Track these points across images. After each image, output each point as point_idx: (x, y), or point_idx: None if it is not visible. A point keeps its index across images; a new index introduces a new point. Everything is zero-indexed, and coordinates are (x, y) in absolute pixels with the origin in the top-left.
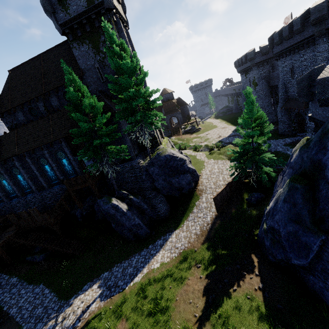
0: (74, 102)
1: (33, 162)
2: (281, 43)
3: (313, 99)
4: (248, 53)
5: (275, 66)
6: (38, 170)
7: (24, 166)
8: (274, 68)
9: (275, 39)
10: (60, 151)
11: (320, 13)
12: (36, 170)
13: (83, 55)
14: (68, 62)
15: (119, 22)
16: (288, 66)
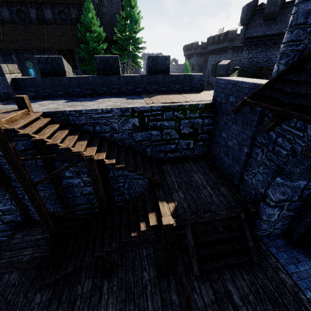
0: (86, 25)
1: (18, 61)
2: (213, 45)
3: (216, 76)
4: (194, 43)
5: (207, 60)
6: (22, 71)
7: (6, 62)
8: (206, 62)
9: (211, 40)
10: None
11: (232, 36)
12: (20, 70)
13: None
14: None
15: None
16: (213, 61)
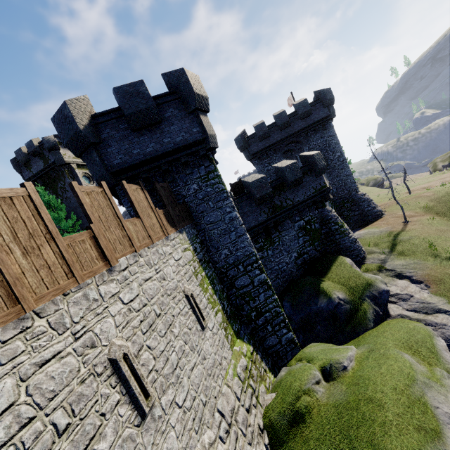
0: None
1: None
2: None
3: None
4: None
5: None
6: None
7: None
8: None
9: None
10: None
11: (240, 144)
12: None
13: None
14: None
15: (74, 170)
16: None
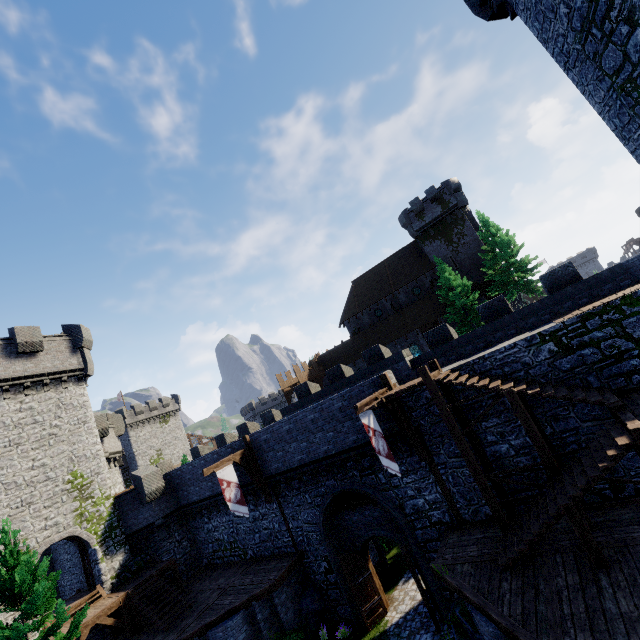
0: (446, 285)
1: None
2: None
3: None
4: None
5: None
6: None
7: None
8: None
9: None
10: (414, 345)
11: None
12: None
13: (435, 249)
14: (415, 260)
15: (470, 214)
16: None
